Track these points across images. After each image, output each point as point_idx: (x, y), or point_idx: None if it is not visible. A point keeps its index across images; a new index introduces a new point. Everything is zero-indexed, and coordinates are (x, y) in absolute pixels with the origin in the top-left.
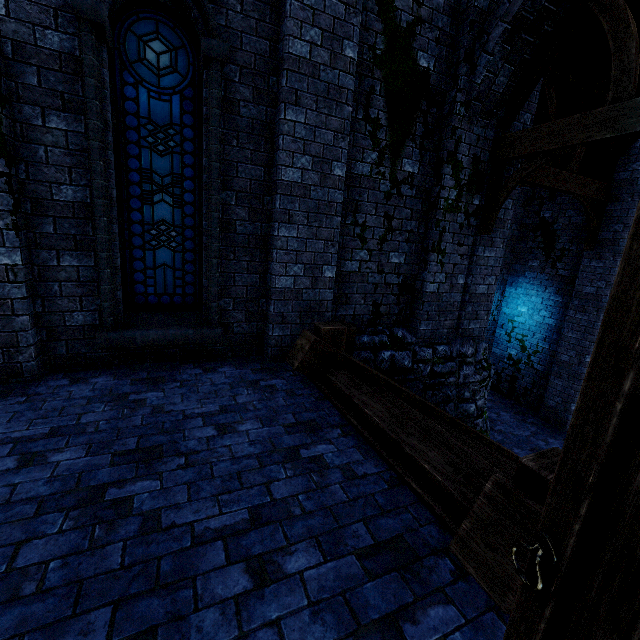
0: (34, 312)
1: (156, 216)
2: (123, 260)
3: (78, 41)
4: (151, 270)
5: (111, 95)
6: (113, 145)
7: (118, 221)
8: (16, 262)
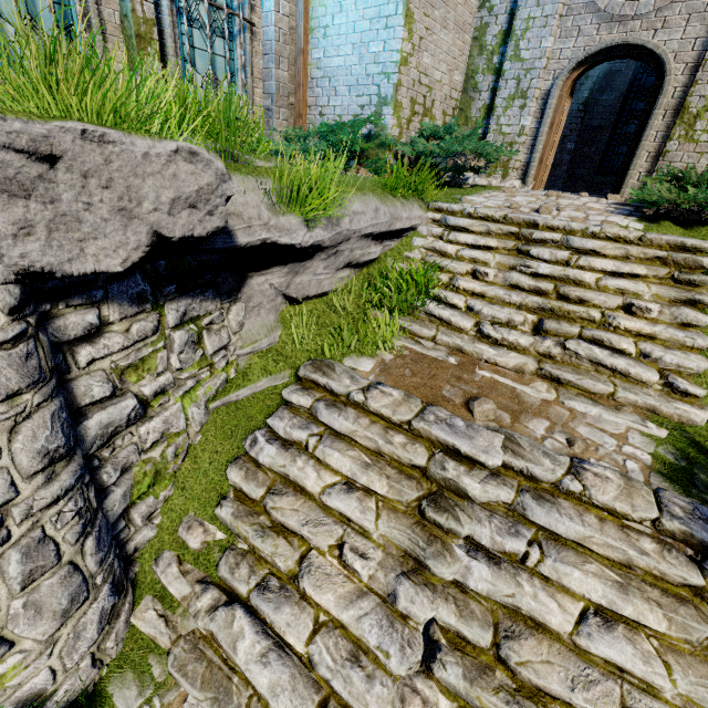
0: (567, 168)
1: (627, 131)
2: (604, 151)
3: (625, 65)
4: (614, 156)
5: (629, 81)
6: (621, 101)
7: (610, 134)
8: (572, 148)
